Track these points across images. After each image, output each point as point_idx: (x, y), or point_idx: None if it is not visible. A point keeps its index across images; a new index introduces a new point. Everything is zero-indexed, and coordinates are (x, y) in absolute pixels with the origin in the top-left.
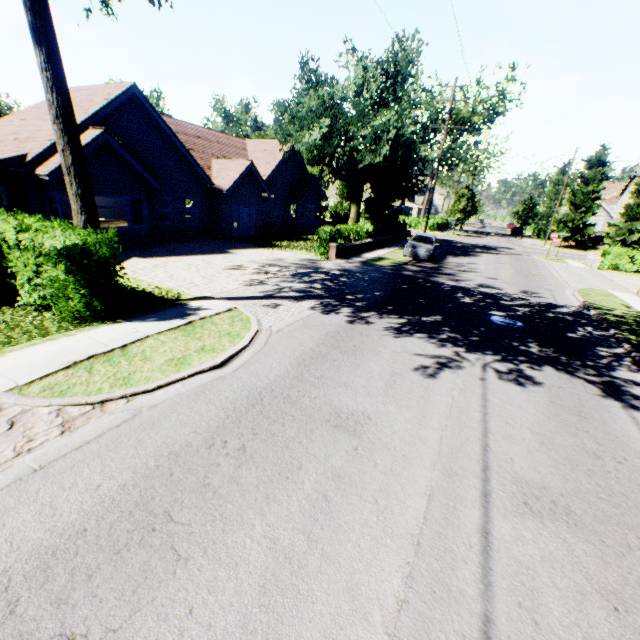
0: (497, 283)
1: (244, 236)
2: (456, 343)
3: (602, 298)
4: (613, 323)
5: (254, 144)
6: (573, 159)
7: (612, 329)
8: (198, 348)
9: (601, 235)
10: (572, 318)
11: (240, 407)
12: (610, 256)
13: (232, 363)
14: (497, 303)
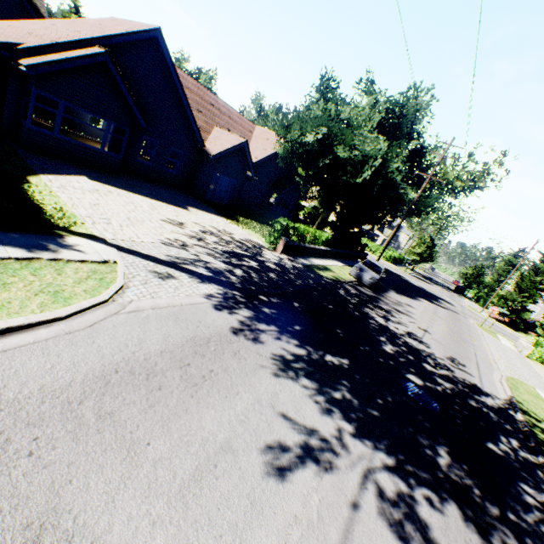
0: (427, 337)
1: (216, 201)
2: (347, 413)
3: (531, 398)
4: (543, 444)
5: (261, 131)
6: (531, 248)
7: (542, 455)
8: None
9: (535, 323)
10: (496, 417)
11: None
12: (542, 349)
13: (3, 339)
14: (419, 364)
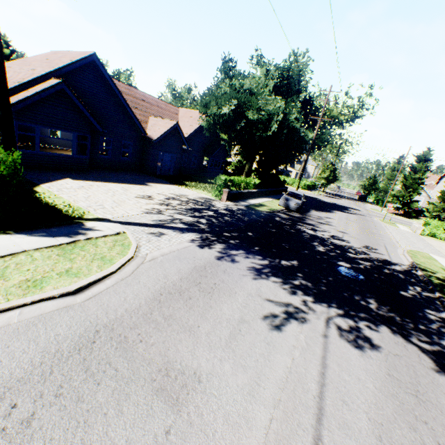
0: (346, 236)
1: (165, 174)
2: (306, 291)
3: (426, 260)
4: (437, 286)
5: (184, 111)
6: (407, 154)
7: (437, 292)
8: (63, 270)
9: (422, 209)
10: (404, 276)
11: (64, 350)
12: (430, 226)
13: (89, 290)
14: (344, 254)
